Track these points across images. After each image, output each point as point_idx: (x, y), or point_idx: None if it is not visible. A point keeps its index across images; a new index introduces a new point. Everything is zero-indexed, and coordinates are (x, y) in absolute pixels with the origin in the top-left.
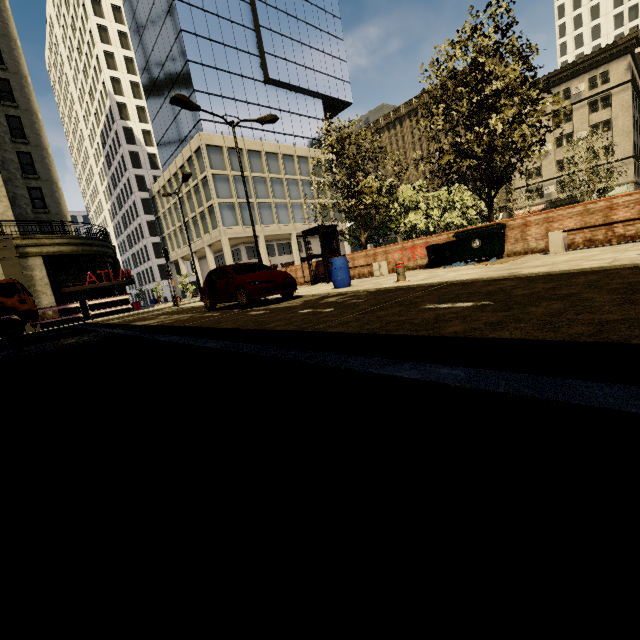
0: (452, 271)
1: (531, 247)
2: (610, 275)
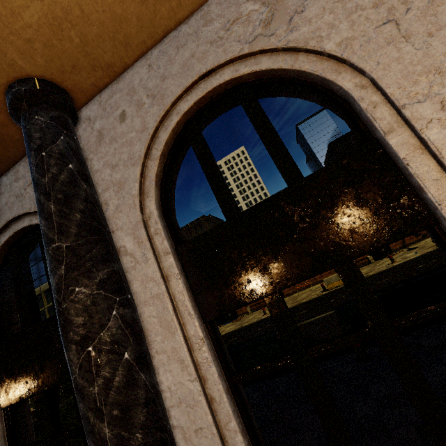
0: (226, 327)
1: (244, 312)
2: (256, 324)
